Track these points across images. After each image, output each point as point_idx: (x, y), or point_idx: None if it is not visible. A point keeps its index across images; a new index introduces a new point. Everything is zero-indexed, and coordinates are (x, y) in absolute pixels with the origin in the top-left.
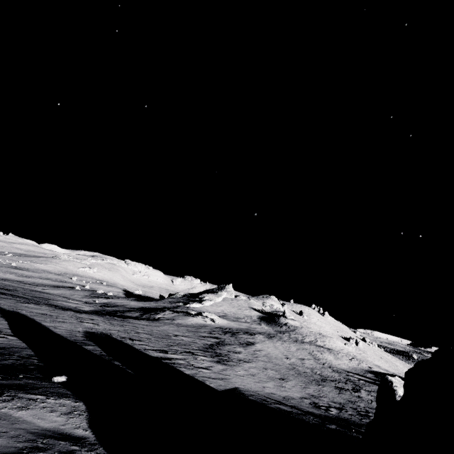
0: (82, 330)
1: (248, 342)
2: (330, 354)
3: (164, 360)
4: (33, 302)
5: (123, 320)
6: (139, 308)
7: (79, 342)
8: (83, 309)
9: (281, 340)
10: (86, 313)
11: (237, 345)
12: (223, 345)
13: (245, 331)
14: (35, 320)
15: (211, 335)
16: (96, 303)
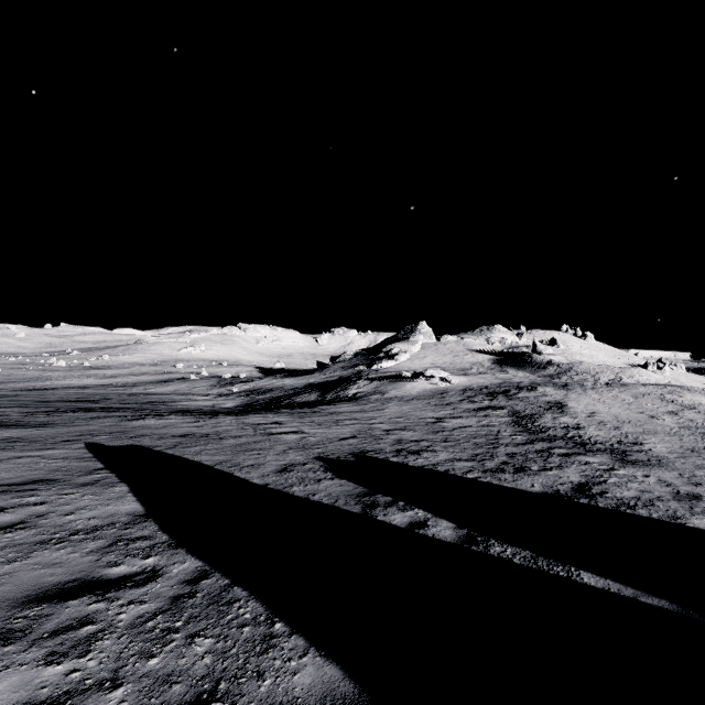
0: (302, 458)
1: (550, 403)
2: (694, 393)
3: (588, 498)
4: (149, 414)
5: (316, 411)
6: (307, 387)
7: (348, 503)
8: (225, 407)
9: (588, 389)
10: (251, 414)
11: (549, 414)
12: (534, 419)
13: (513, 387)
14: (184, 457)
15: (479, 404)
16: (234, 393)
